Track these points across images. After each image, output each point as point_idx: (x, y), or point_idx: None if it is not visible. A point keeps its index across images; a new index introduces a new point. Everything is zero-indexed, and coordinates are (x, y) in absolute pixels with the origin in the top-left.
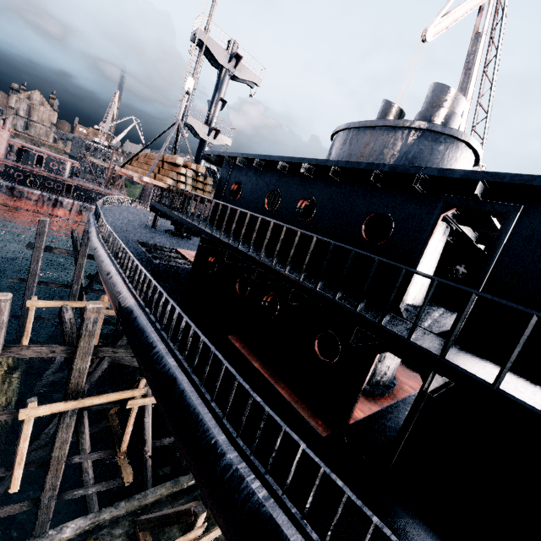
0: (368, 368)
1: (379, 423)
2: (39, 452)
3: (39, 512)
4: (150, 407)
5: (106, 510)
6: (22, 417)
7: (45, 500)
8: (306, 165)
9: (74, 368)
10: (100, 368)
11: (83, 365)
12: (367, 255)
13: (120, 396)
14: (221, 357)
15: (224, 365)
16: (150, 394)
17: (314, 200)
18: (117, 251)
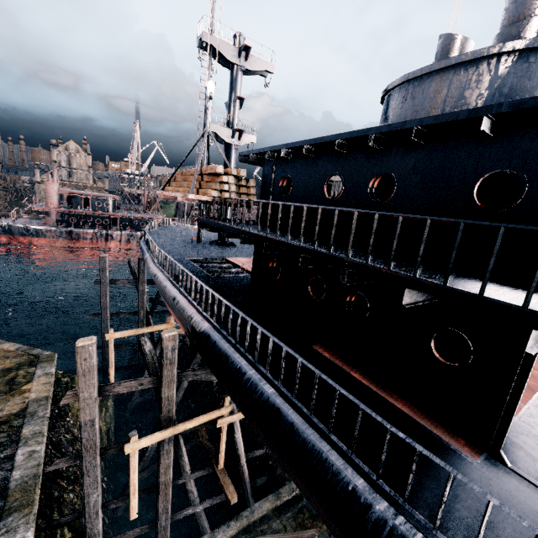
0: (526, 371)
1: (531, 429)
2: (144, 473)
3: (158, 534)
4: (237, 422)
5: (219, 531)
6: (127, 451)
7: (161, 522)
8: (374, 135)
9: (163, 397)
10: (181, 389)
11: (170, 393)
12: (530, 230)
13: (209, 417)
14: (331, 383)
15: (337, 391)
16: (235, 410)
17: (392, 175)
18: (177, 274)
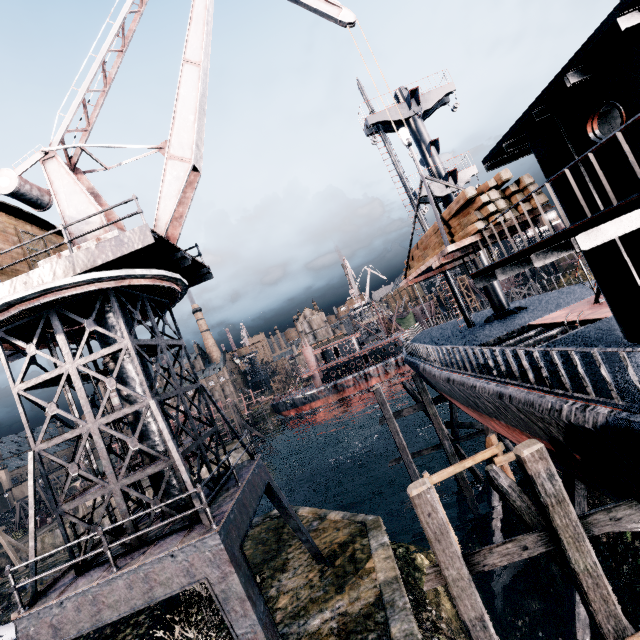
0: None
1: None
2: None
3: None
4: None
5: None
6: None
7: None
8: None
9: (576, 569)
10: None
11: (586, 561)
12: None
13: None
14: None
15: None
16: None
17: None
18: (481, 362)
